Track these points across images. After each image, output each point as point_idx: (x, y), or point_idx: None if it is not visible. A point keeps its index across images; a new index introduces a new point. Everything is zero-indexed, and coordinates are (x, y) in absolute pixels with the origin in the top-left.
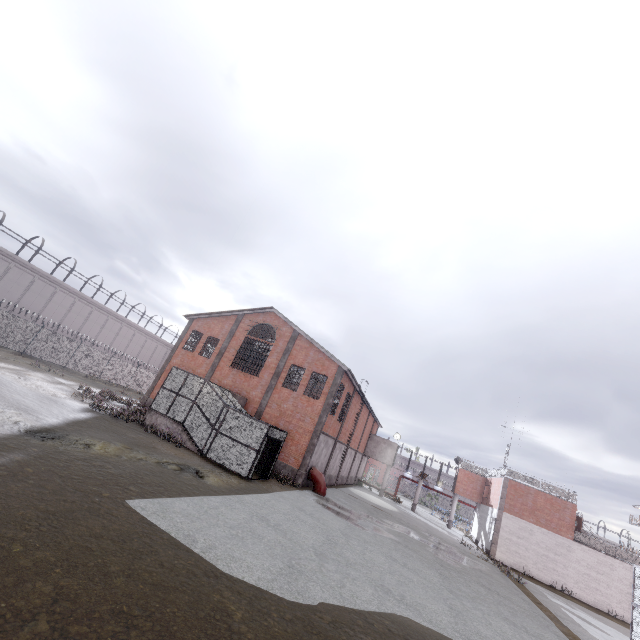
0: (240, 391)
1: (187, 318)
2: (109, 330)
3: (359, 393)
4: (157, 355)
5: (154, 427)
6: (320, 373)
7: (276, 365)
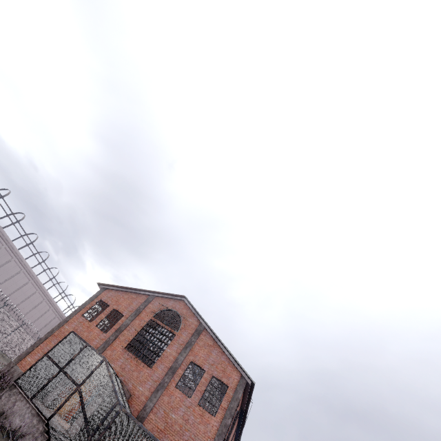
0: (126, 382)
1: (100, 286)
2: (14, 282)
3: (242, 413)
4: (43, 319)
5: (4, 416)
6: (220, 379)
7: (174, 358)
